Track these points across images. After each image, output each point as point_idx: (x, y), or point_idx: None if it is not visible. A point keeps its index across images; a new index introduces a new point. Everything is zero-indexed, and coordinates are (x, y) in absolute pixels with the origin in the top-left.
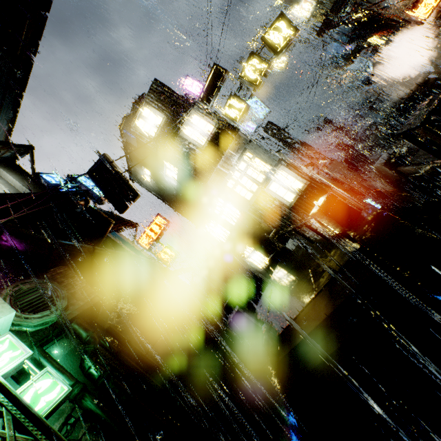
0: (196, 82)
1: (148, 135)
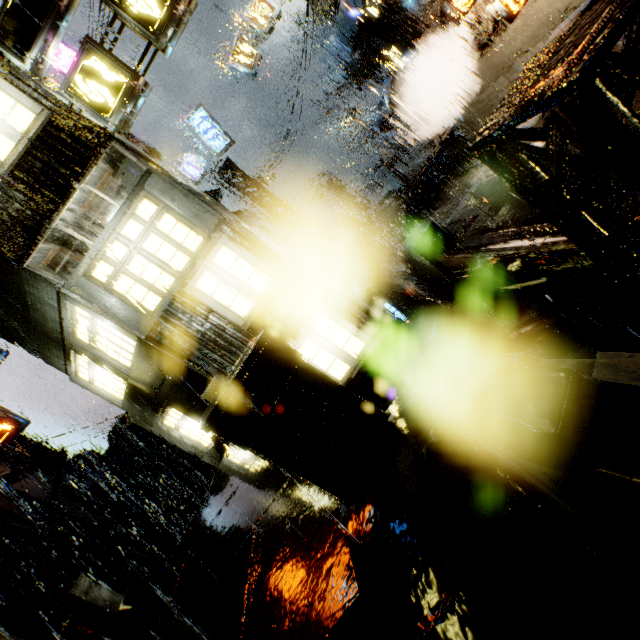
0: (70, 49)
1: None
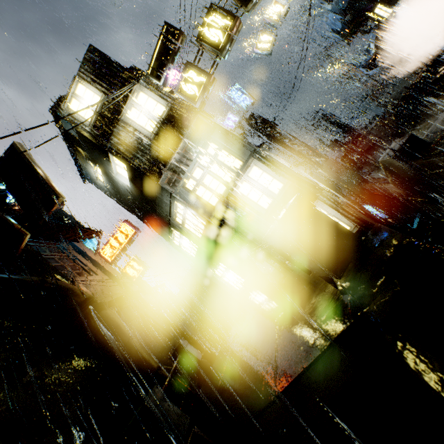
0: None
1: (84, 120)
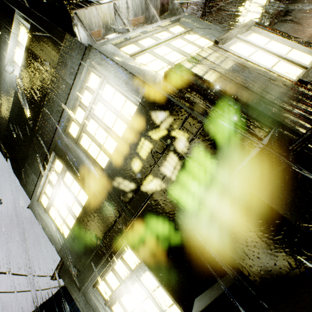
0: None
1: None
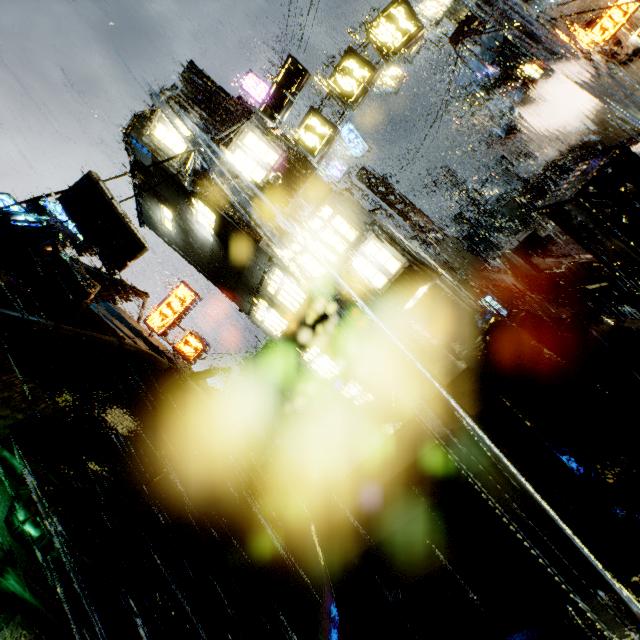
0: (263, 83)
1: (172, 153)
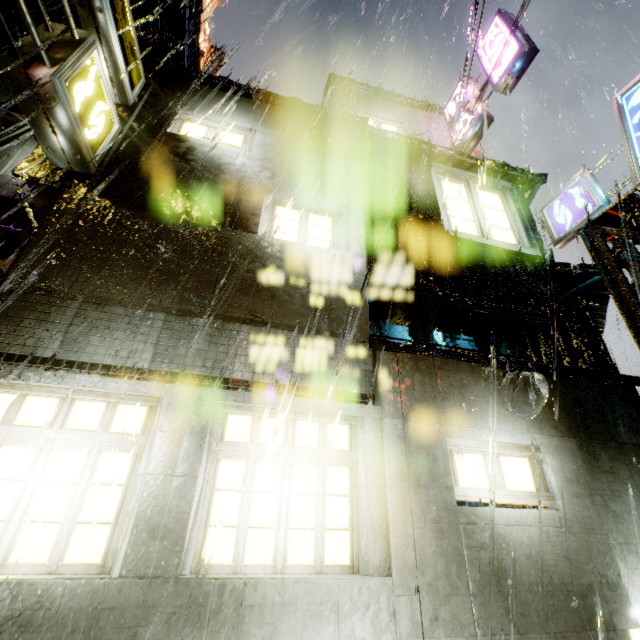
0: (504, 28)
1: None
